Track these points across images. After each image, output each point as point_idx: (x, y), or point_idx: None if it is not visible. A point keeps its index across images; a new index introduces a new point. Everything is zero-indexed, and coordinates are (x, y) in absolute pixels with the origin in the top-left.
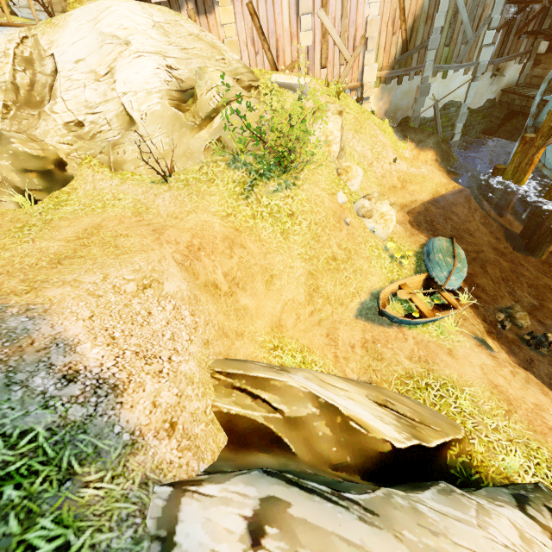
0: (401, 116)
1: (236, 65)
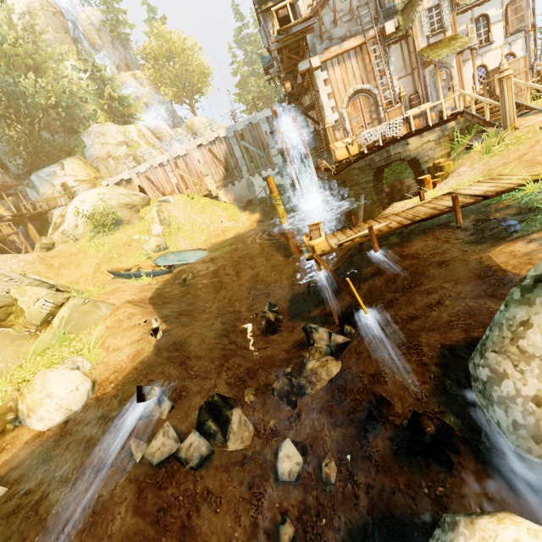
0: (246, 199)
1: (136, 198)
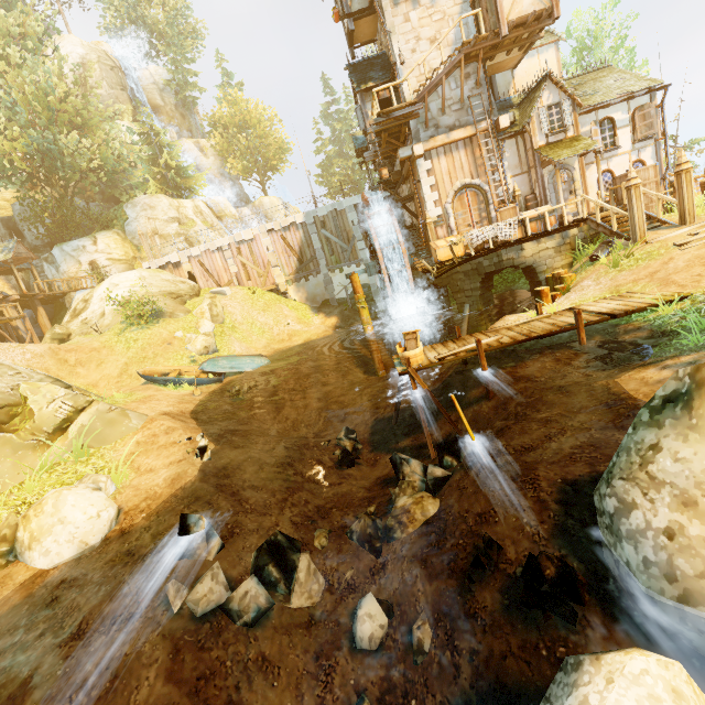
0: (321, 299)
1: (183, 287)
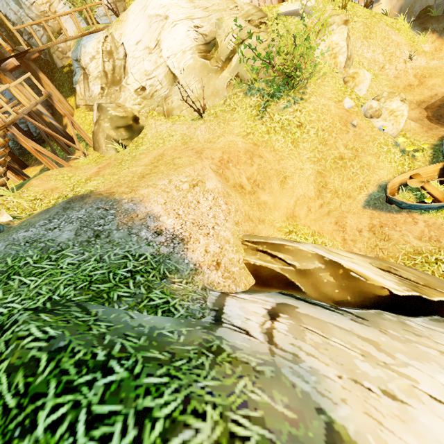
0: (420, 7)
1: (247, 8)
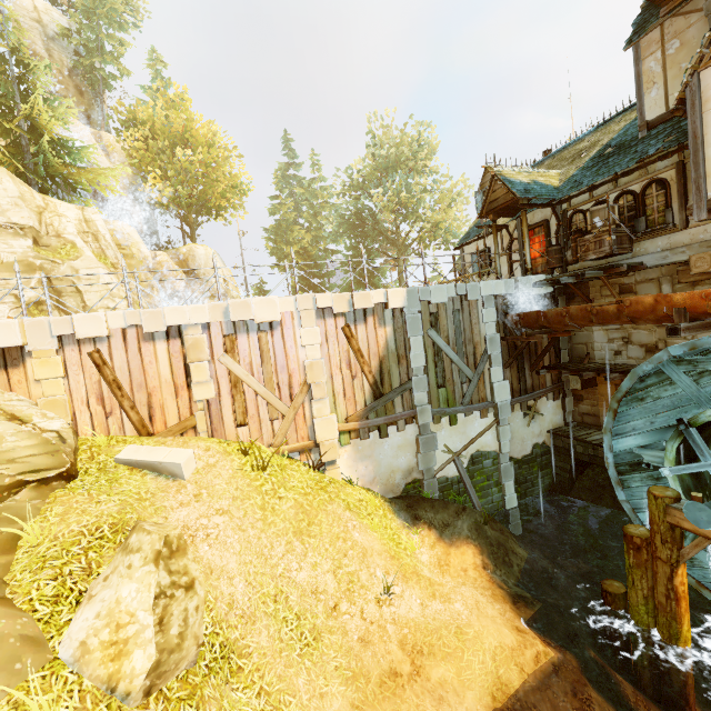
0: (404, 479)
1: (14, 443)
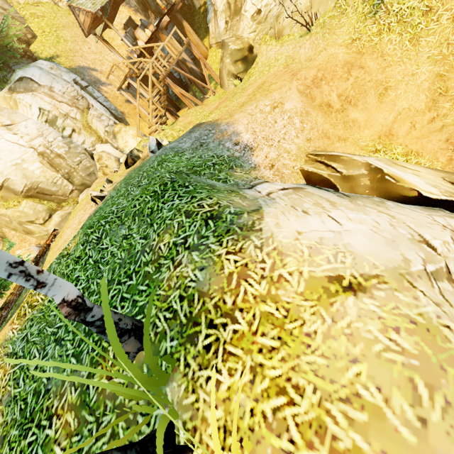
0: None
1: None
